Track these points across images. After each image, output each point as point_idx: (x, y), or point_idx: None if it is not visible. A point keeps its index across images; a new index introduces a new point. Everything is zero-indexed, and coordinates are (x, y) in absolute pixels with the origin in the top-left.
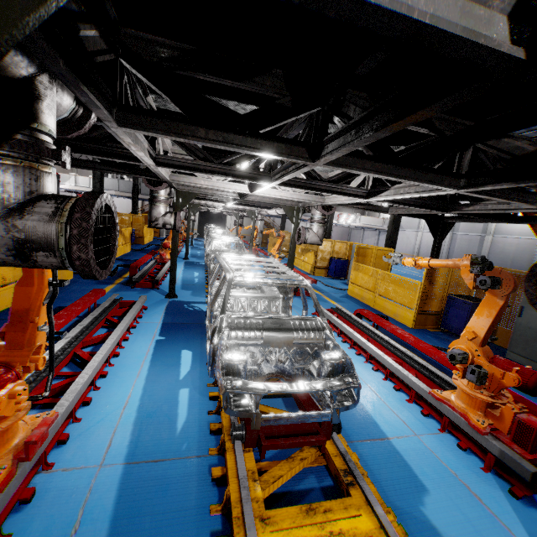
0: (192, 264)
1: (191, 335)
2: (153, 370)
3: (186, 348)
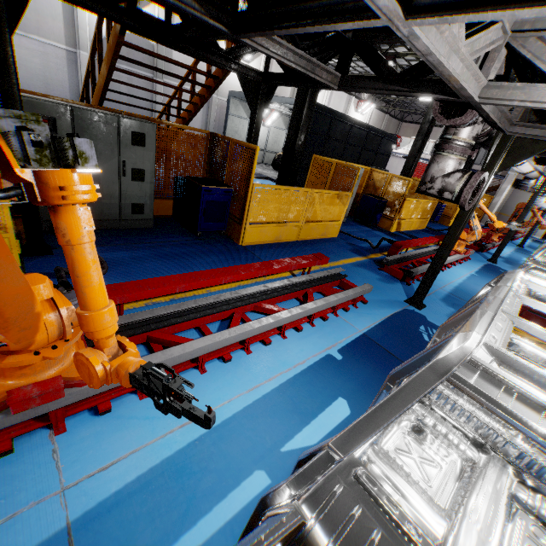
0: (495, 272)
1: (381, 381)
2: (272, 397)
3: (349, 399)
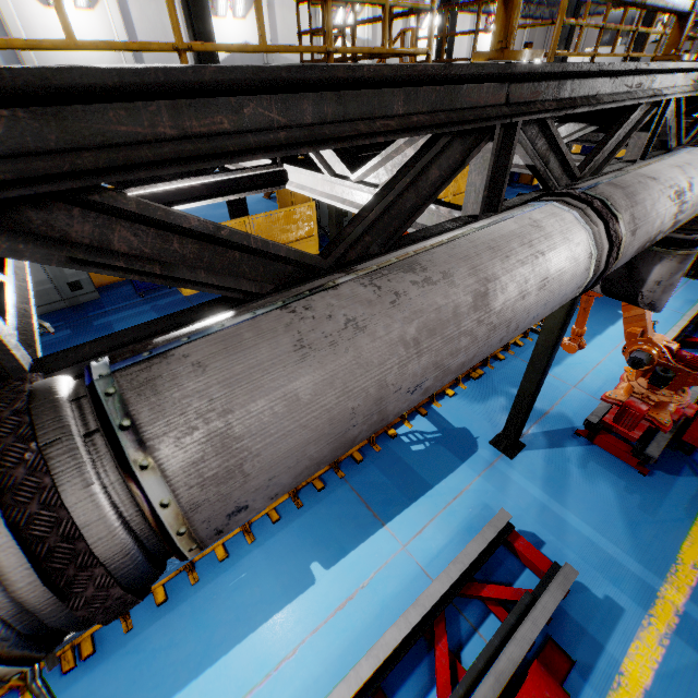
0: None
1: None
2: None
3: None
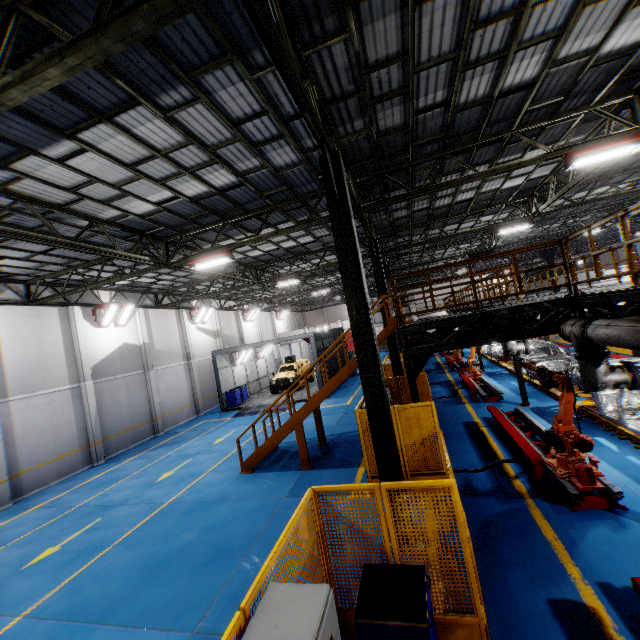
0: (496, 375)
1: (585, 428)
2: None
3: (594, 436)
